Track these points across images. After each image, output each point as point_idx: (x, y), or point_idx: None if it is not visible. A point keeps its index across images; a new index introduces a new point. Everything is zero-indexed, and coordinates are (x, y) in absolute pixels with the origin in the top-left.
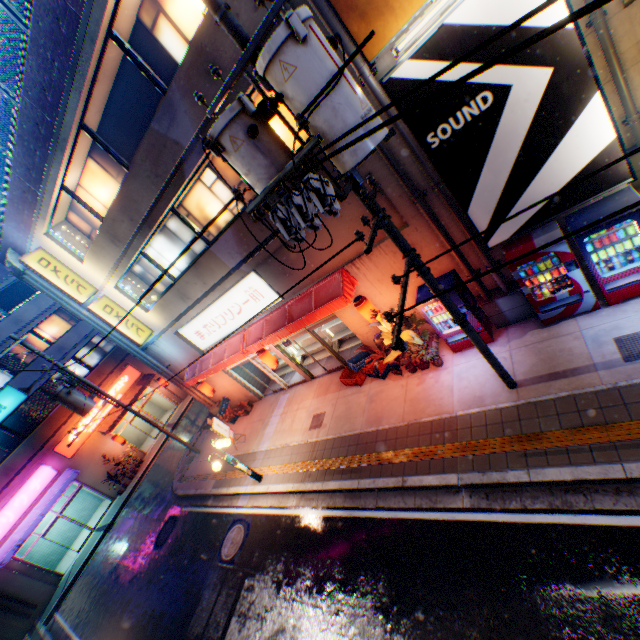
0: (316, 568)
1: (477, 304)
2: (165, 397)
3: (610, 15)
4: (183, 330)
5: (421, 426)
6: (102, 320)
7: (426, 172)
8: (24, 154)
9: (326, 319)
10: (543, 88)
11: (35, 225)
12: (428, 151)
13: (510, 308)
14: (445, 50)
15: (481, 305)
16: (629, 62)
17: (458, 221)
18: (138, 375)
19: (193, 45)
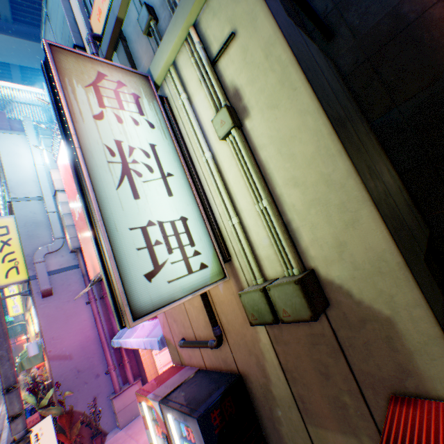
0: None
1: None
2: None
3: None
4: None
5: None
6: None
7: None
8: None
9: None
10: None
11: None
12: None
13: None
14: None
15: None
16: None
17: None
18: None
19: None
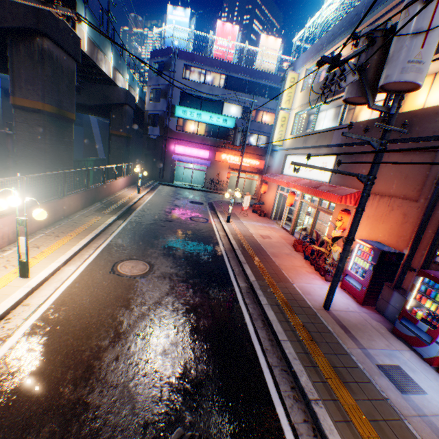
0: (196, 241)
1: (384, 282)
2: (255, 187)
3: None
4: (288, 157)
5: (278, 270)
6: (276, 120)
7: None
8: (338, 26)
9: (328, 212)
10: None
11: (308, 62)
12: None
13: (395, 306)
14: None
15: (385, 285)
16: None
17: (438, 221)
18: (261, 168)
19: None
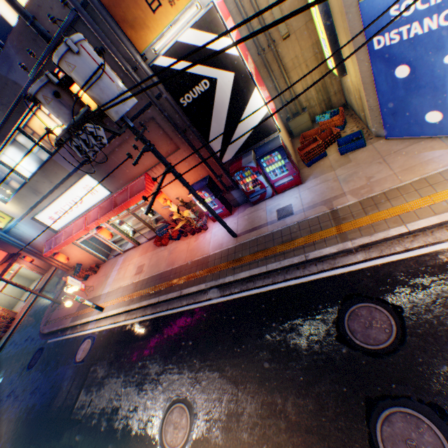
0: (133, 348)
1: (223, 194)
2: (32, 270)
3: (278, 43)
4: (39, 216)
5: (193, 263)
6: None
7: (182, 119)
8: None
9: (142, 205)
10: (232, 82)
11: None
12: (182, 108)
13: (239, 196)
14: (181, 55)
15: (224, 195)
16: (290, 69)
17: (204, 148)
18: (5, 255)
19: (21, 20)
